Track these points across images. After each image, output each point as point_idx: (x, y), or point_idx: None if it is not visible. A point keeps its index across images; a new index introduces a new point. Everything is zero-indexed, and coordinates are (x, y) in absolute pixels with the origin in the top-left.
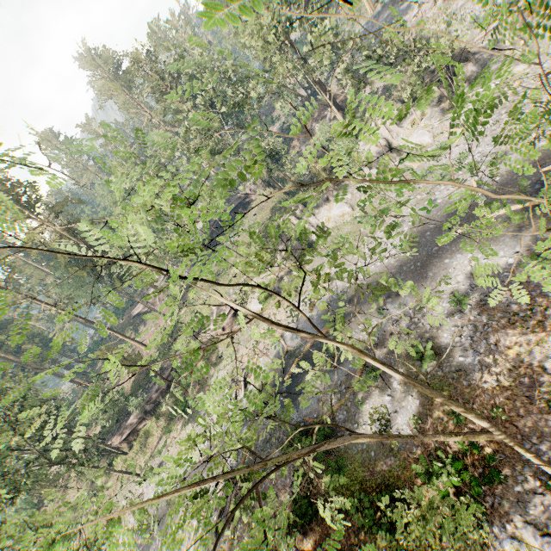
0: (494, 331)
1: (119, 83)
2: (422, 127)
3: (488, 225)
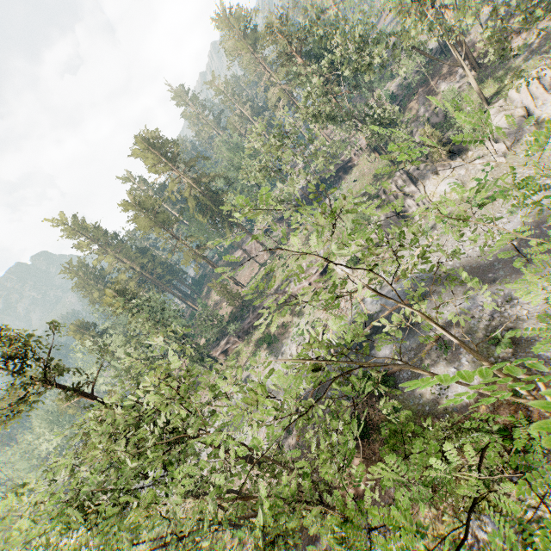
0: None
1: (246, 43)
2: None
3: None
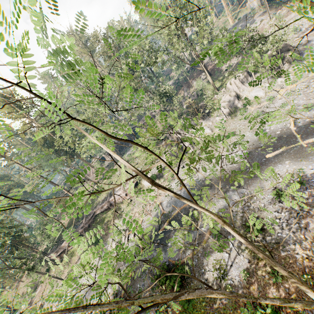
0: (304, 218)
1: (86, 50)
2: (258, 87)
3: (300, 148)
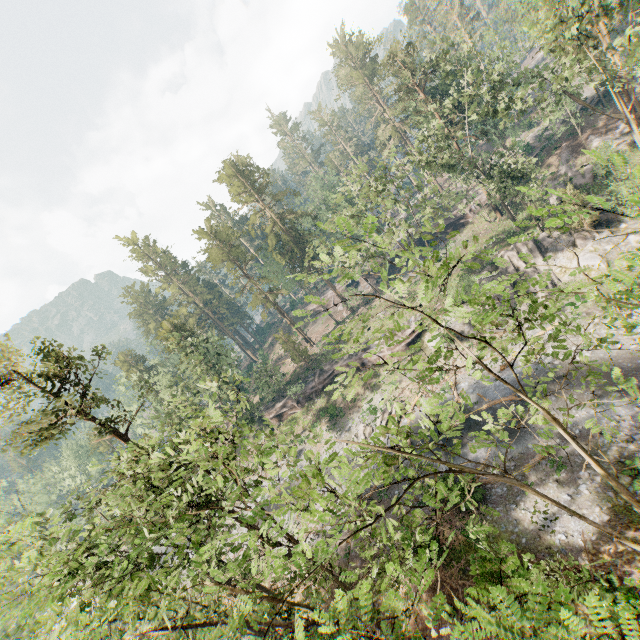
0: None
1: (362, 72)
2: None
3: None
